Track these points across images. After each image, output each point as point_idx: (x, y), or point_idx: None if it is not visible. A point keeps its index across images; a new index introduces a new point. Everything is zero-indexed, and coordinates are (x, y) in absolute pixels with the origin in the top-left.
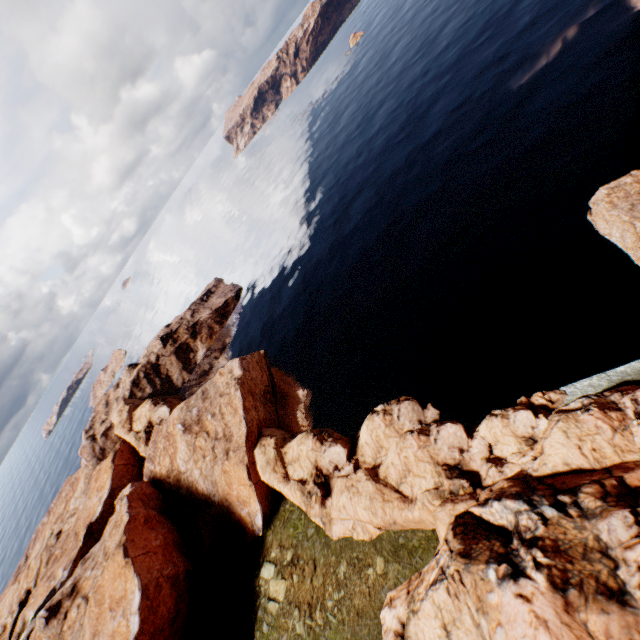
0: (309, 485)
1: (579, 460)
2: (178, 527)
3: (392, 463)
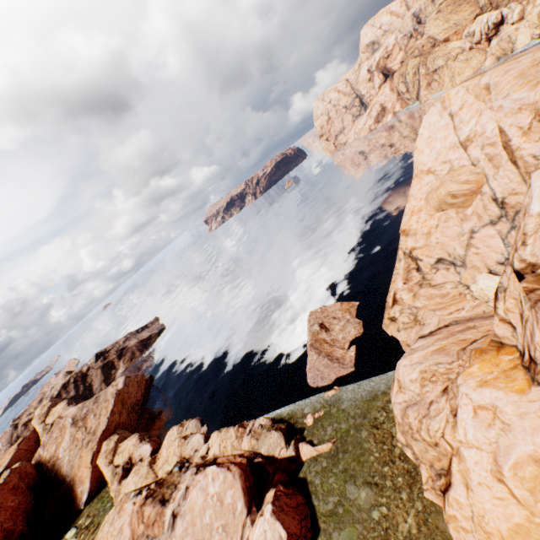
0: (119, 468)
1: (218, 452)
2: (36, 502)
3: (163, 455)
